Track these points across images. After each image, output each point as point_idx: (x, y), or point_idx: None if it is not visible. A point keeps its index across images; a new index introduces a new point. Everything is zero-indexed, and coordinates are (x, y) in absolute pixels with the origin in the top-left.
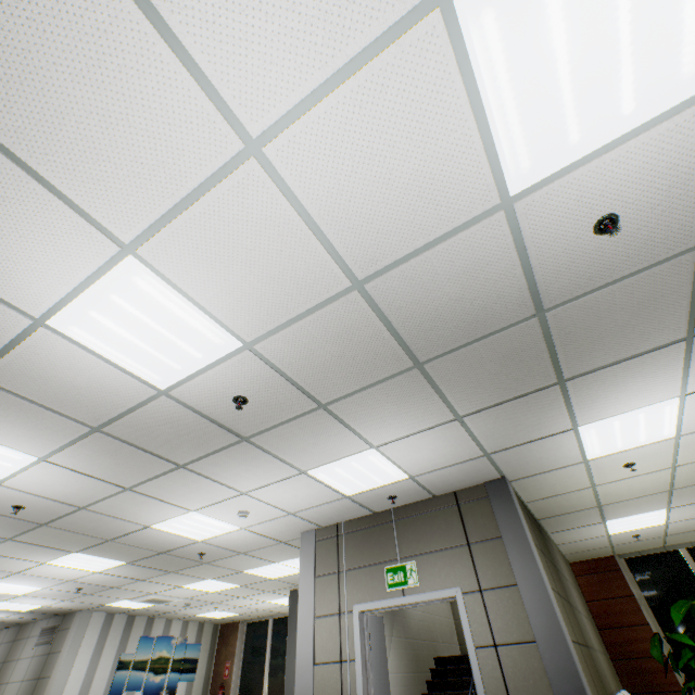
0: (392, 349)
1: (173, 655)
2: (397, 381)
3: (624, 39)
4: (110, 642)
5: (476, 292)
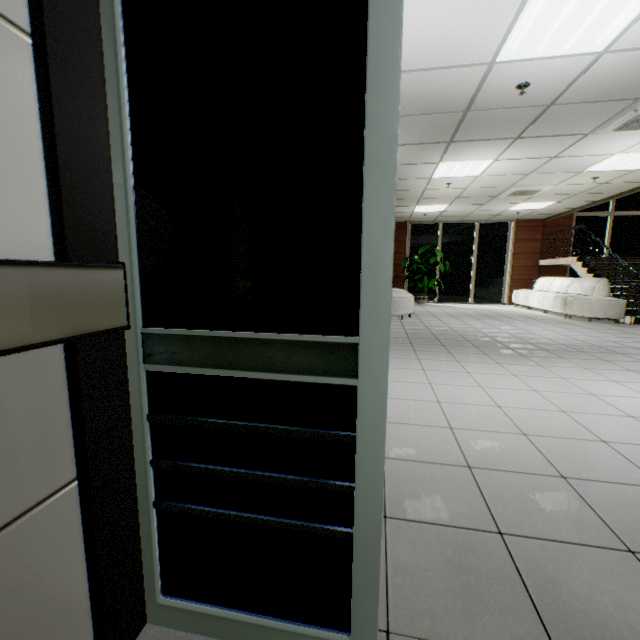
0: None
1: None
2: None
3: (586, 23)
4: None
5: (446, 95)
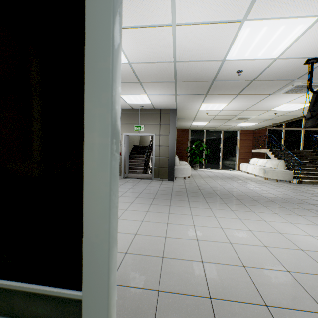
0: (172, 77)
1: None
2: (167, 83)
3: (268, 45)
4: None
5: (202, 73)
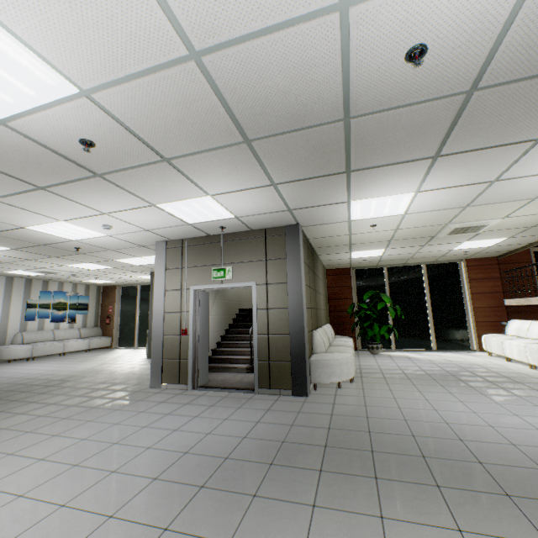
0: (226, 124)
1: (69, 301)
2: (230, 151)
3: None
4: (16, 294)
5: (301, 90)
